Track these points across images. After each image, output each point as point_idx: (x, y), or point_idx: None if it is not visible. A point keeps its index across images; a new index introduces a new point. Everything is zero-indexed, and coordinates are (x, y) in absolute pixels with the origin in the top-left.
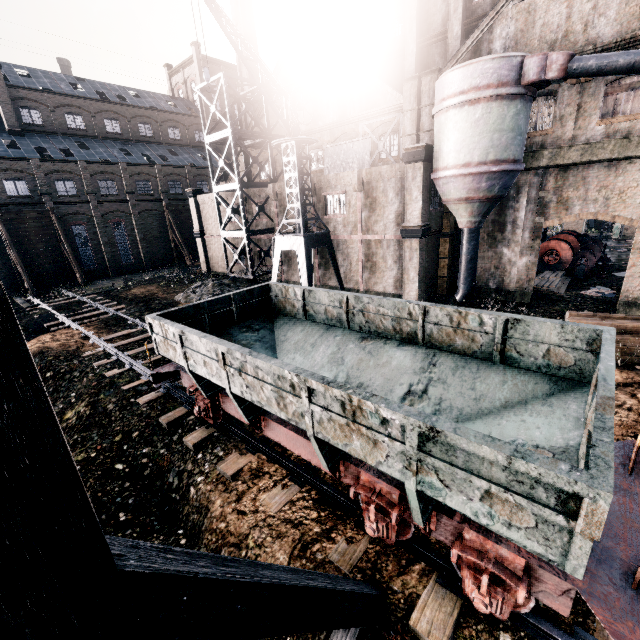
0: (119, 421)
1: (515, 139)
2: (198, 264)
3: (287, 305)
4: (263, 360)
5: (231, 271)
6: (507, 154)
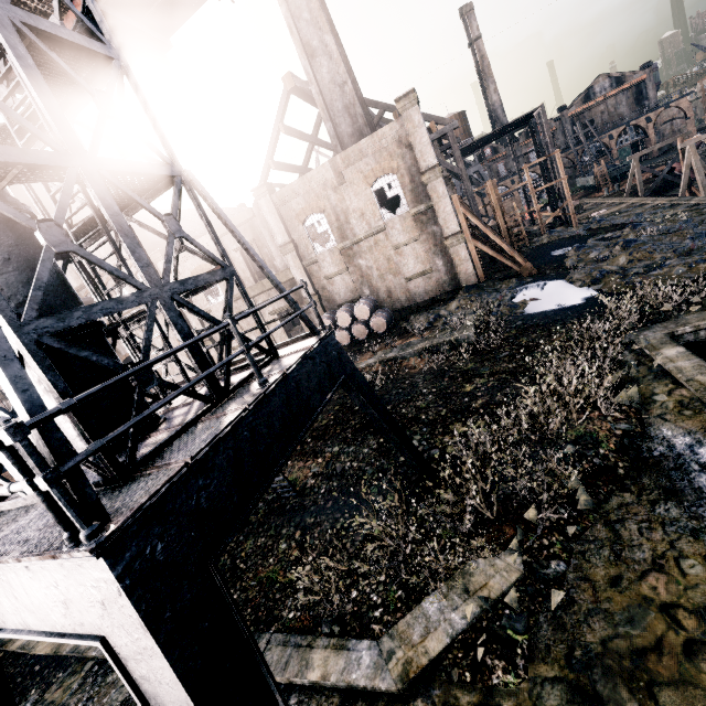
0: None
1: None
2: None
3: None
4: None
5: None
6: None
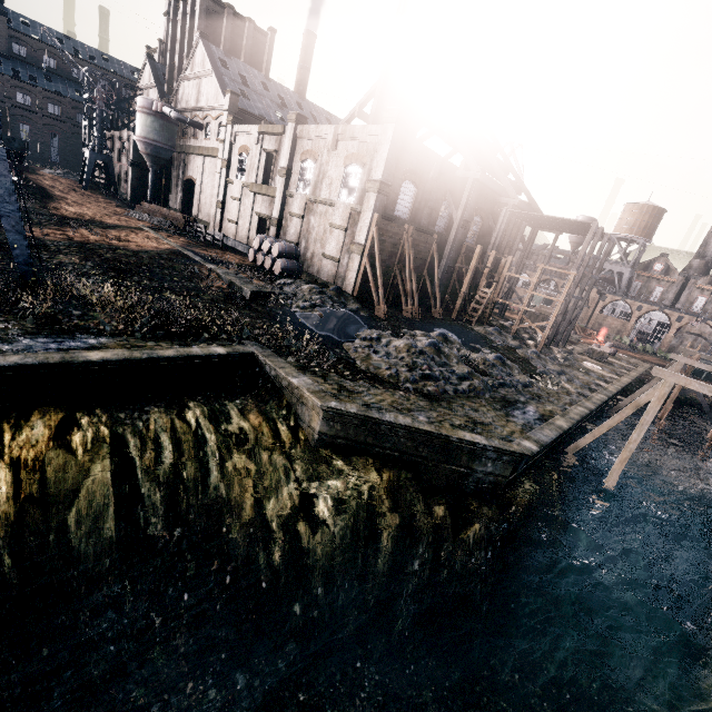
0: None
1: (153, 132)
2: None
3: None
4: None
5: None
6: (149, 136)
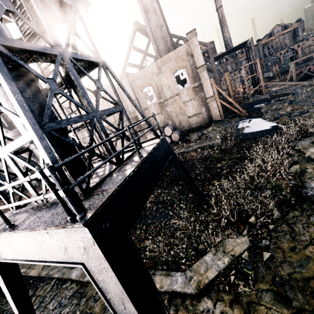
0: None
1: None
2: None
3: None
4: None
5: None
6: None
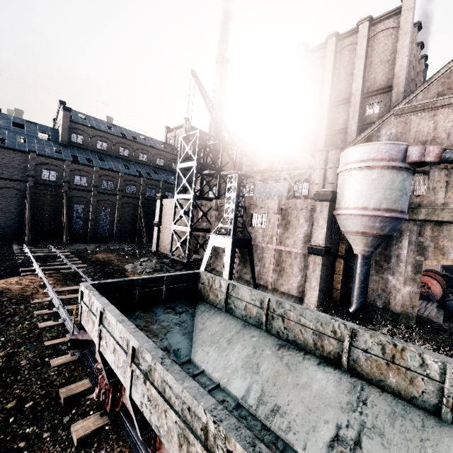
0: (22, 382)
1: (402, 196)
2: (151, 244)
3: (211, 294)
4: (175, 377)
5: (172, 254)
6: (396, 206)
